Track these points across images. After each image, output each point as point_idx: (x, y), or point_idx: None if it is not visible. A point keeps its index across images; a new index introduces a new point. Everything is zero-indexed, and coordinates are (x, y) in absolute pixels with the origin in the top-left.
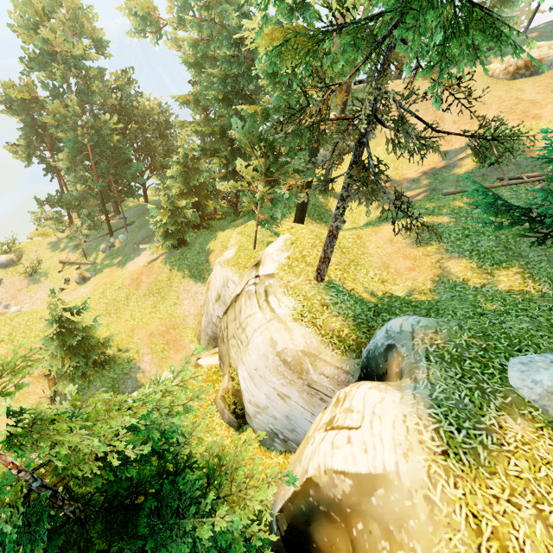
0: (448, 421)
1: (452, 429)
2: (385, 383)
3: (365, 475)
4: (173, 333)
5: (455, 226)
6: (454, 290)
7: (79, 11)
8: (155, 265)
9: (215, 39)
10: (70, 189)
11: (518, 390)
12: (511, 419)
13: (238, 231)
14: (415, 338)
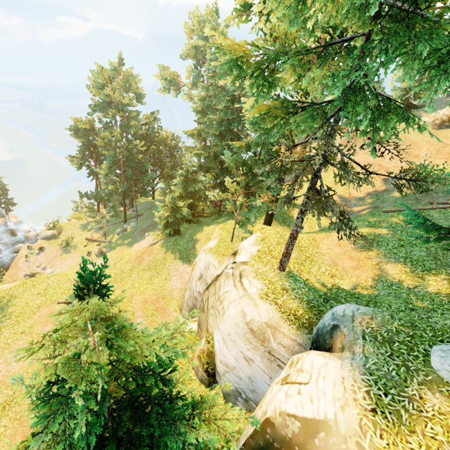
0: (377, 386)
1: (380, 392)
2: (330, 353)
3: (310, 419)
4: (161, 302)
5: (392, 237)
6: (391, 288)
7: (131, 78)
8: (155, 247)
9: (217, 96)
10: (102, 187)
11: (438, 371)
12: (431, 393)
13: (220, 227)
14: (354, 321)
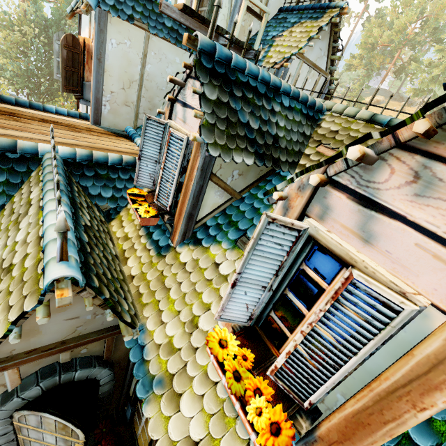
0: None
1: None
2: None
3: None
4: None
5: None
6: None
7: None
8: None
9: None
10: None
11: None
12: None
13: None
14: None
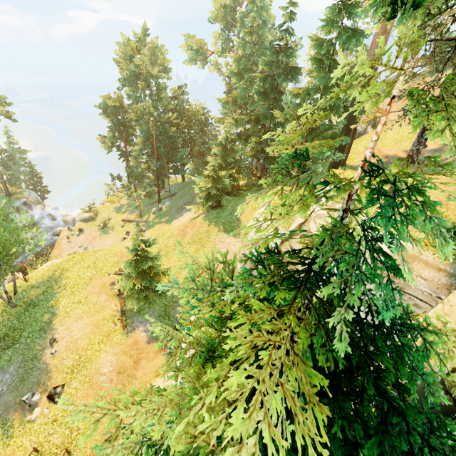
0: None
1: None
2: None
3: None
4: None
5: None
6: None
7: (157, 48)
8: (197, 221)
9: (255, 54)
10: None
11: None
12: None
13: (270, 192)
14: None
